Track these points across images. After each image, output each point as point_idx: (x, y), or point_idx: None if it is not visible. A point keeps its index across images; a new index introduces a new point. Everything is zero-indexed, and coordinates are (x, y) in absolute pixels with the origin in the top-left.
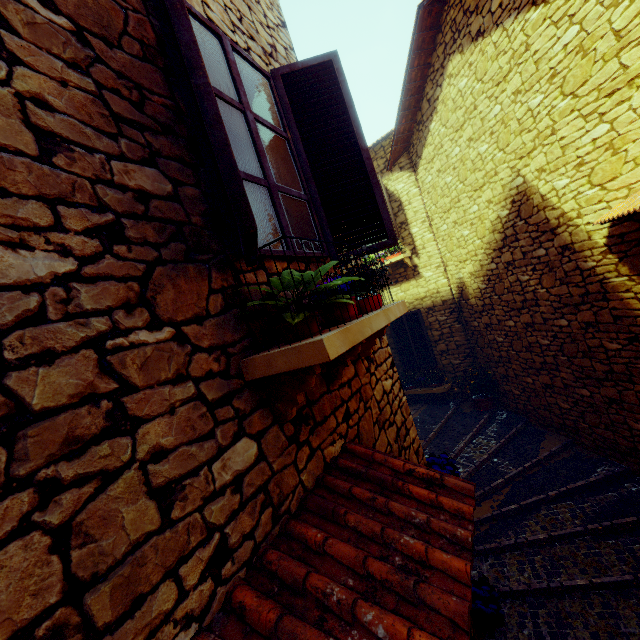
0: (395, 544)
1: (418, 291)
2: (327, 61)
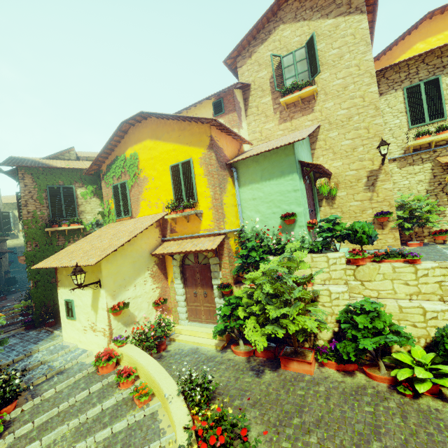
0: (6, 250)
1: (17, 242)
2: (8, 212)
